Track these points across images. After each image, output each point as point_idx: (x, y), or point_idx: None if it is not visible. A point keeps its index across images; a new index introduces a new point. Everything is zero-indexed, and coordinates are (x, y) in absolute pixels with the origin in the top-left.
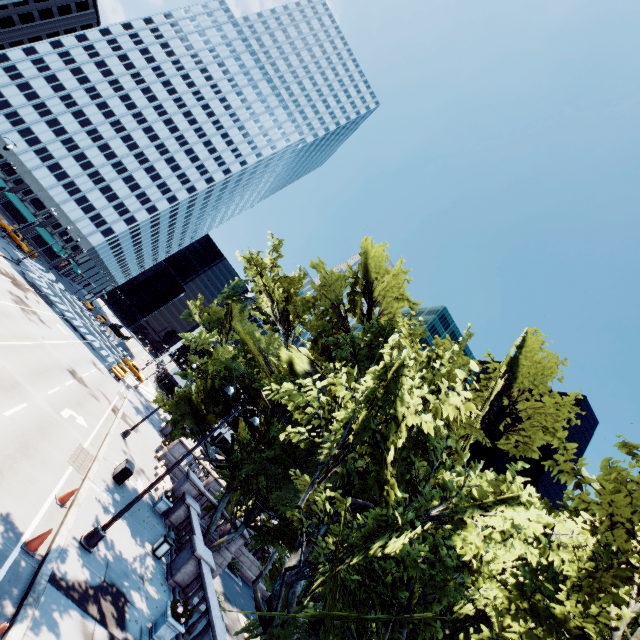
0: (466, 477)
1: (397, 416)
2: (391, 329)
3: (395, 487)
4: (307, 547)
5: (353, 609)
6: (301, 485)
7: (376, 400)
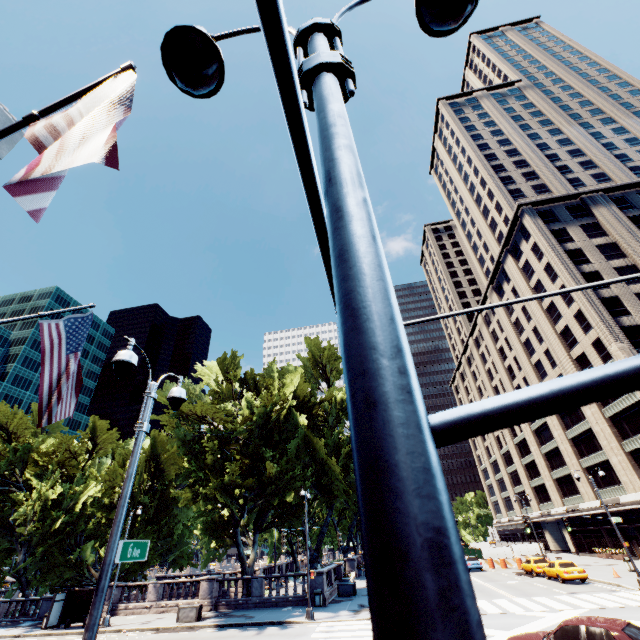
0: (77, 490)
1: (48, 498)
2: (28, 447)
3: (53, 512)
4: (25, 548)
5: (55, 545)
6: (22, 530)
7: (40, 497)
